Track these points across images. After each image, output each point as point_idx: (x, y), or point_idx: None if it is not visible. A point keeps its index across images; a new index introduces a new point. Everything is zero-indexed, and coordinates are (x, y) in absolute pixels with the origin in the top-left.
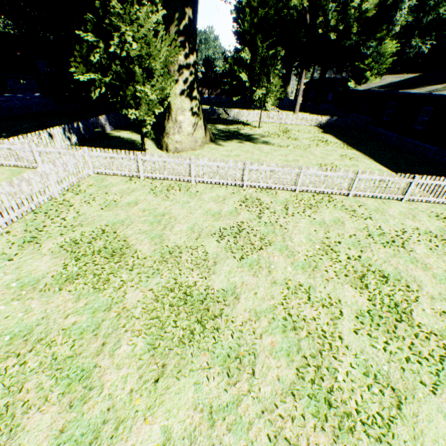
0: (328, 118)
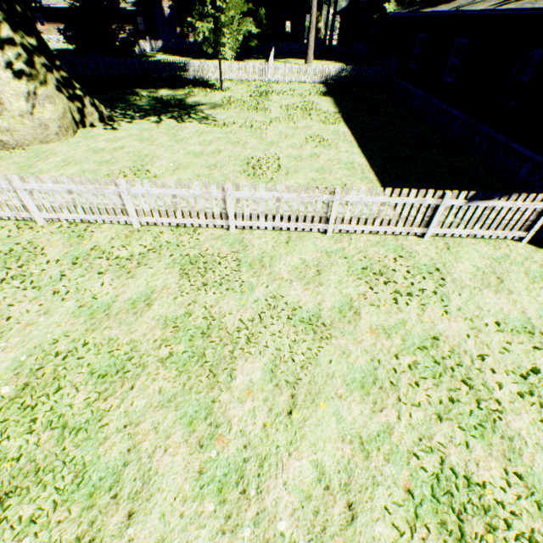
0: (339, 69)
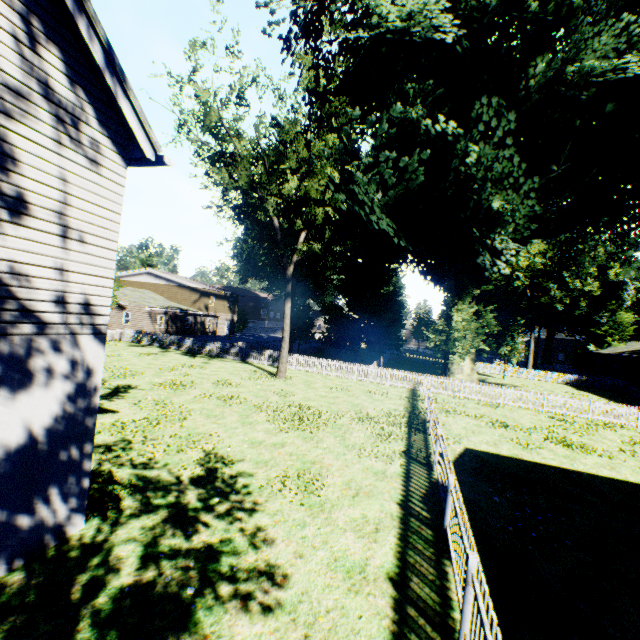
0: (576, 377)
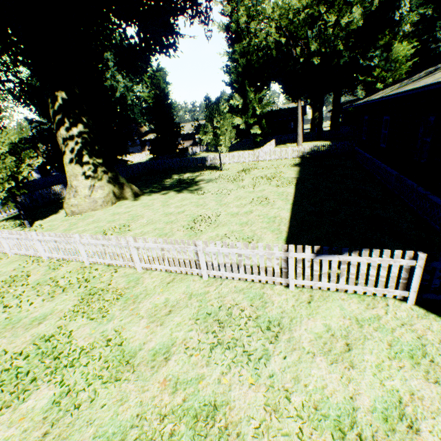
0: (312, 147)
